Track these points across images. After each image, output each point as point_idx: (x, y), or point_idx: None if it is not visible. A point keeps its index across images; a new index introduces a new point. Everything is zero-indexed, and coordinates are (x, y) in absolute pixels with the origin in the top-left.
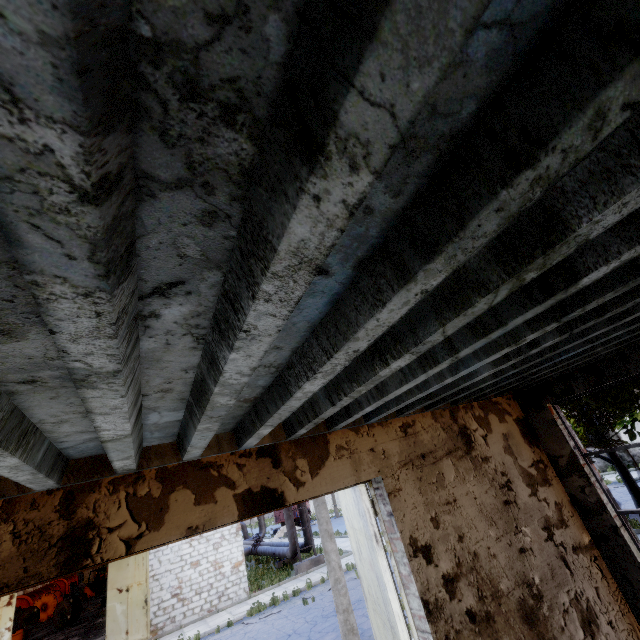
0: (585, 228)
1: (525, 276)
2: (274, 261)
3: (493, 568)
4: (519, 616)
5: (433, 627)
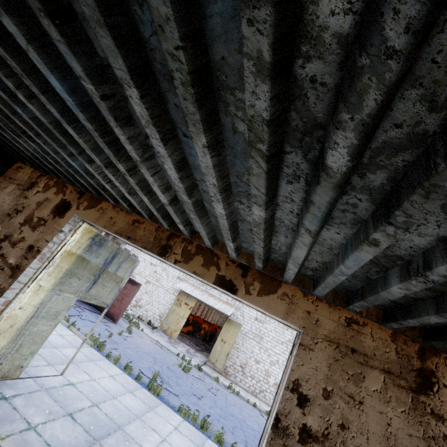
0: (250, 110)
1: (258, 147)
2: (140, 120)
3: None
4: None
5: (272, 434)
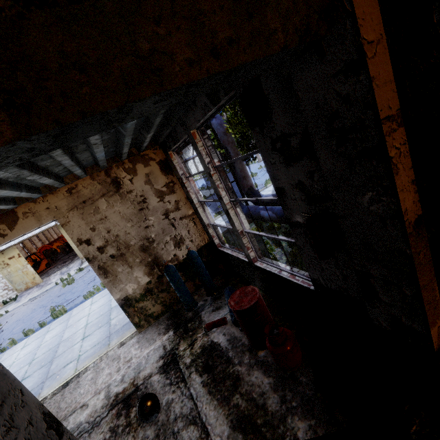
0: None
1: None
2: None
3: (127, 238)
4: (139, 250)
5: (92, 264)
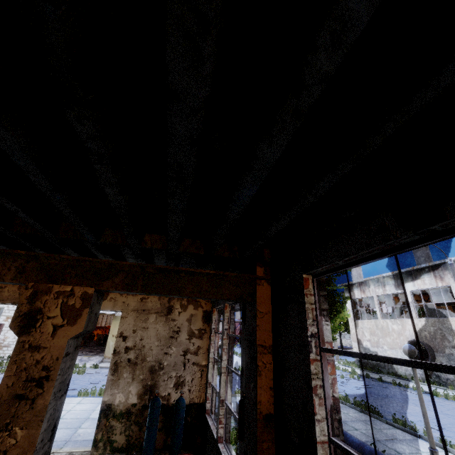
0: None
1: None
2: None
3: (148, 352)
4: (148, 369)
5: (113, 356)
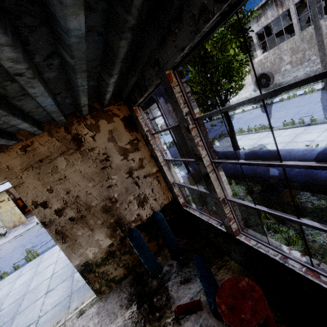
0: None
1: None
2: None
3: (88, 199)
4: (101, 211)
5: (48, 229)
